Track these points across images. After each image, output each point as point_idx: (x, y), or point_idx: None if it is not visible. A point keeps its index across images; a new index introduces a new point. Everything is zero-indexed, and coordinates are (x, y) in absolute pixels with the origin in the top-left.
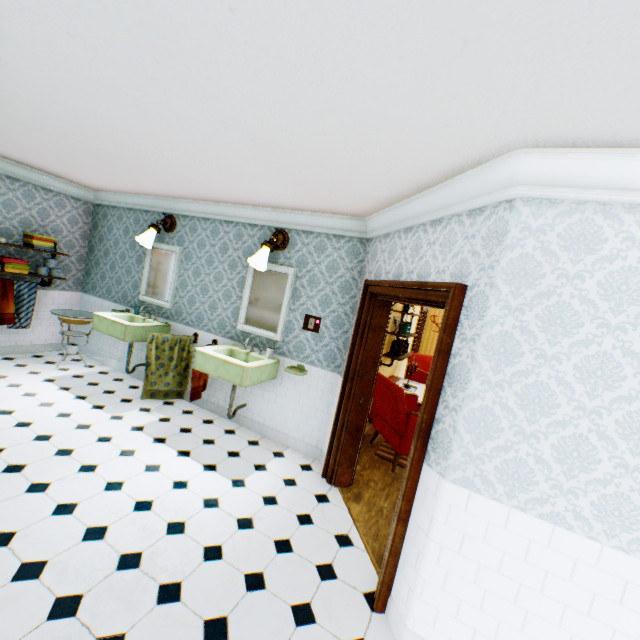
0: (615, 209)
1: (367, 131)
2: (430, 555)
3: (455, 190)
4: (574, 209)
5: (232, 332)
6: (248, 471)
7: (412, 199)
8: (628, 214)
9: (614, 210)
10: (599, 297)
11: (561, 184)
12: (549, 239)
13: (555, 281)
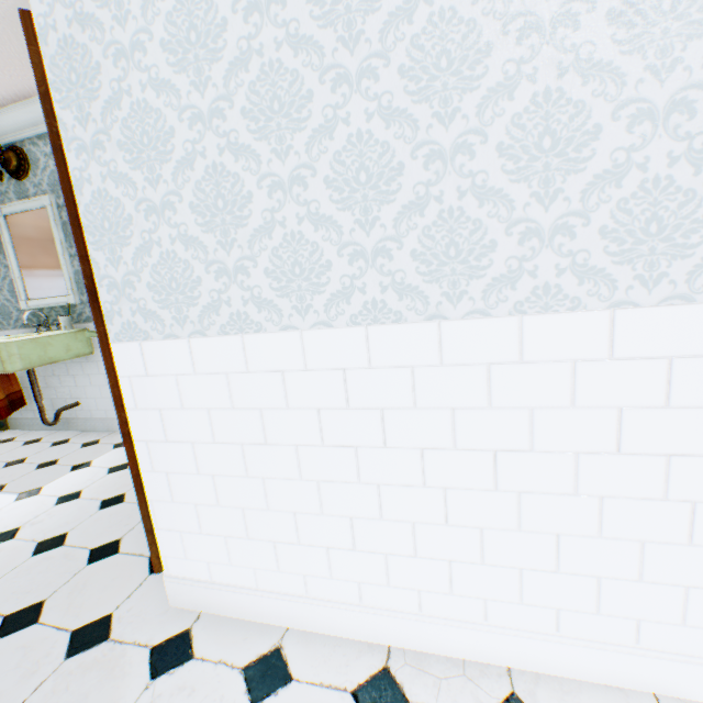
0: None
1: None
2: (143, 463)
3: None
4: None
5: (22, 318)
6: (57, 476)
7: None
8: None
9: None
10: None
11: None
12: None
13: None
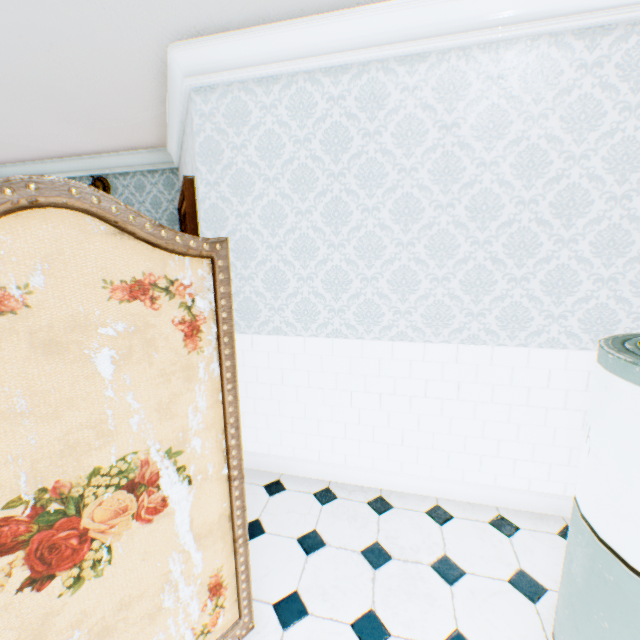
0: (251, 85)
1: (45, 47)
2: None
3: (174, 96)
4: (228, 91)
5: None
6: None
7: (167, 115)
8: (259, 88)
9: (250, 86)
10: (259, 159)
11: (210, 71)
12: (219, 120)
13: (232, 154)
